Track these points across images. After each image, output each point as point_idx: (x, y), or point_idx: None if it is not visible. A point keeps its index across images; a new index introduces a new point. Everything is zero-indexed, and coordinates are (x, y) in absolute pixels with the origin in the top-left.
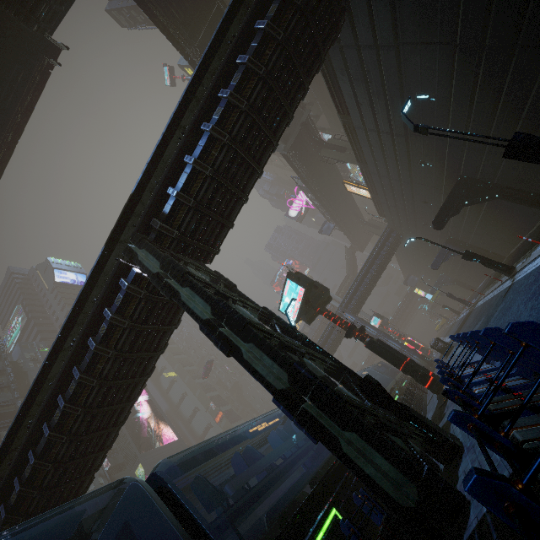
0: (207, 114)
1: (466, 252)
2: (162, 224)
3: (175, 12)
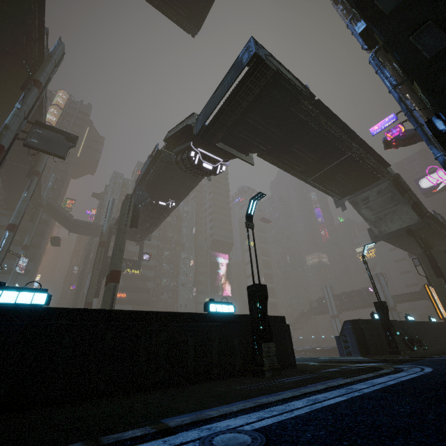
0: None
1: None
2: None
3: (297, 167)
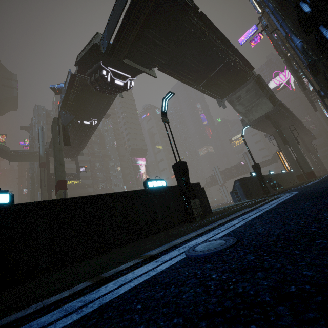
0: None
1: None
2: None
3: (190, 76)
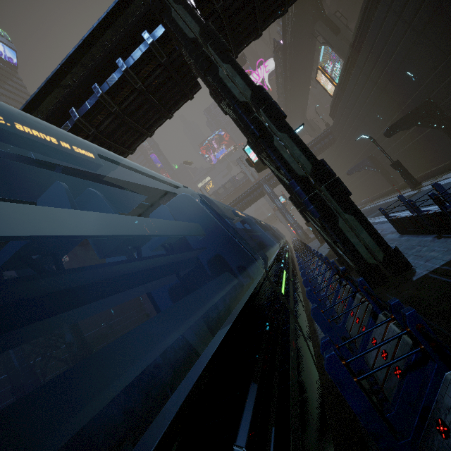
0: None
1: (396, 161)
2: None
3: None
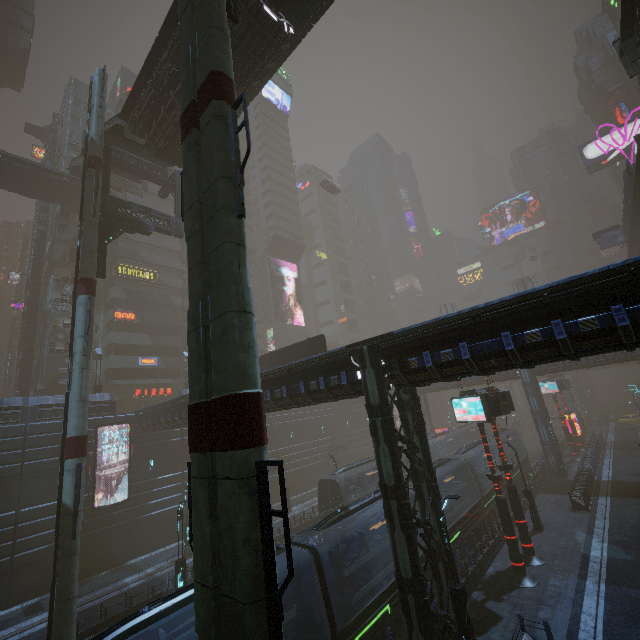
0: (521, 323)
1: None
2: (400, 373)
3: None
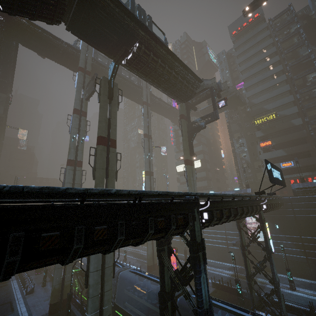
0: None
1: None
2: None
3: None
